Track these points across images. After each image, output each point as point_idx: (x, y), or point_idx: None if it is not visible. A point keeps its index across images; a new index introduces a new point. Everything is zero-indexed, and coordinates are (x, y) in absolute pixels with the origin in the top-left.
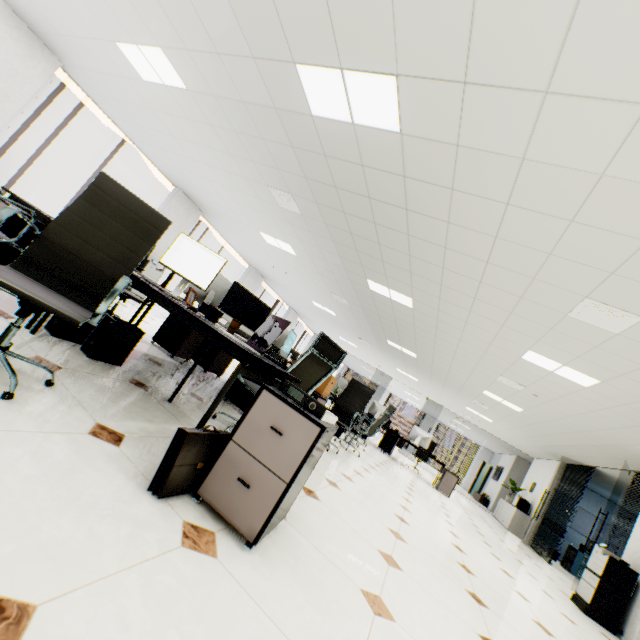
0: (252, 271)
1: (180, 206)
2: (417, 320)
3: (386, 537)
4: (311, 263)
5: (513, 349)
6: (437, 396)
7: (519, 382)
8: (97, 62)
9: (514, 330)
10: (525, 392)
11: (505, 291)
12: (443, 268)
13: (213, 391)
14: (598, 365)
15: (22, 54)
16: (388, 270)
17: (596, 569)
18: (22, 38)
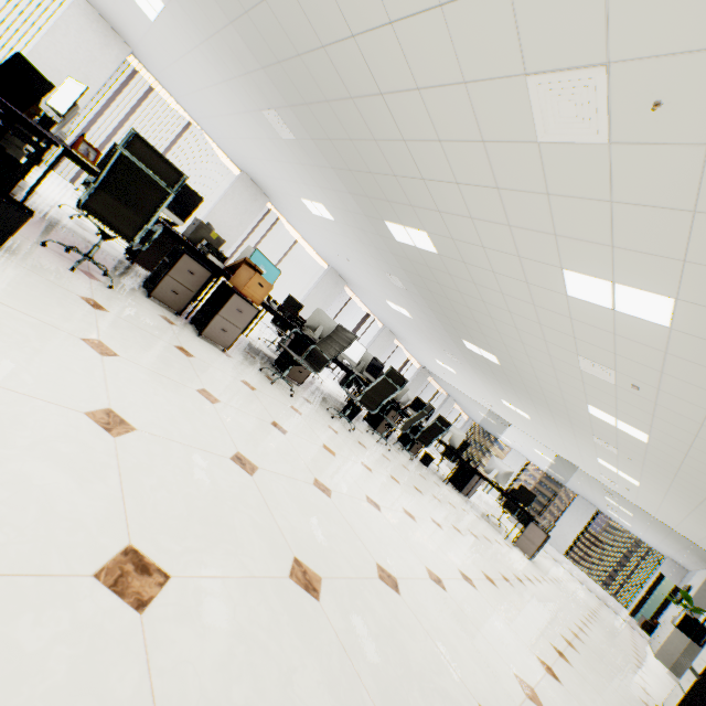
0: (331, 272)
1: (245, 190)
2: (454, 277)
3: (167, 372)
4: (347, 226)
5: (550, 279)
6: (562, 446)
7: (602, 362)
8: (135, 26)
9: (524, 229)
10: (622, 385)
11: (465, 140)
12: (404, 141)
13: (141, 283)
14: (644, 253)
15: (100, 43)
16: (383, 188)
17: (699, 666)
18: (100, 30)
